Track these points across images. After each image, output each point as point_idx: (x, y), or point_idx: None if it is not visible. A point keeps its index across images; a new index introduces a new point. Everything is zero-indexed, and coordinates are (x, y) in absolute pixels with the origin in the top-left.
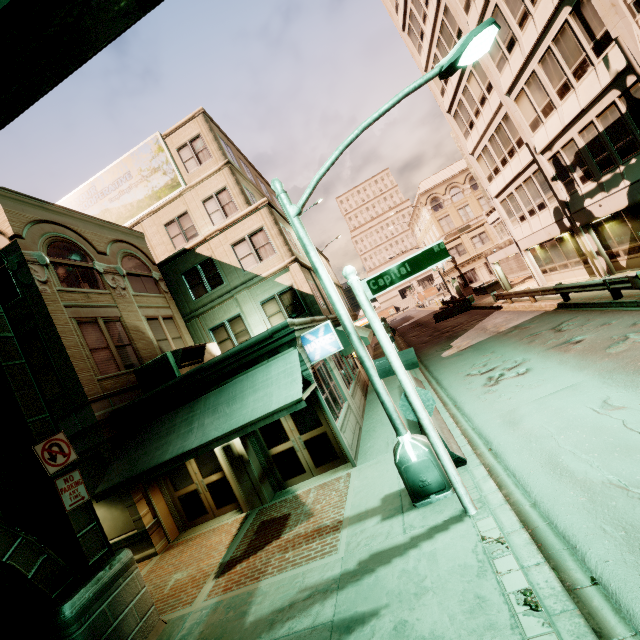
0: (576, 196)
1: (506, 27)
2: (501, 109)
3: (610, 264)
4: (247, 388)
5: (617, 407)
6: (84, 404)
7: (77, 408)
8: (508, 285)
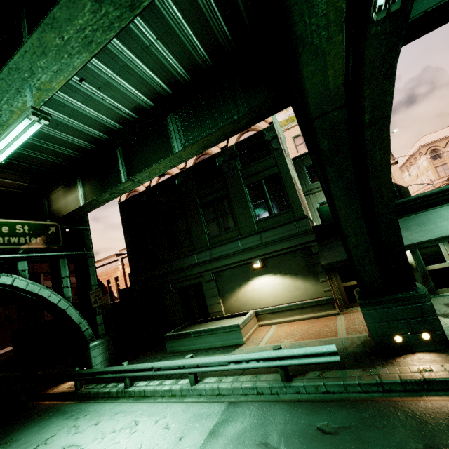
0: None
1: None
2: None
3: None
4: (434, 218)
5: None
6: (303, 217)
7: (298, 219)
8: None
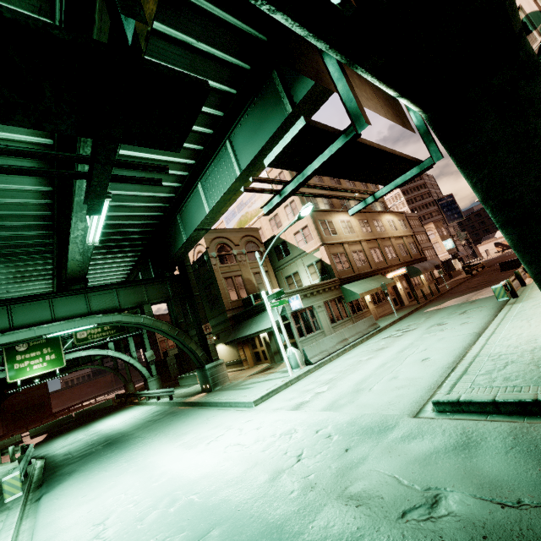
0: None
1: None
2: None
3: None
4: (266, 317)
5: (364, 359)
6: (225, 311)
7: (223, 312)
8: None
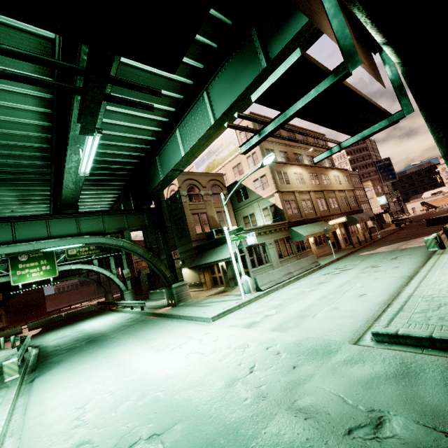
0: None
1: None
2: None
3: None
4: (225, 249)
5: (307, 291)
6: (190, 241)
7: (189, 242)
8: None
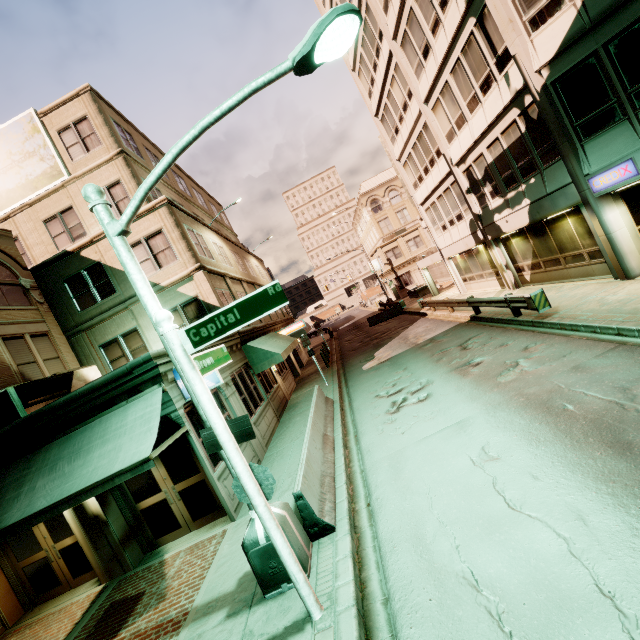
0: (487, 210)
1: (421, 33)
2: (421, 117)
3: (517, 277)
4: (96, 438)
5: (492, 458)
6: None
7: None
8: (436, 290)
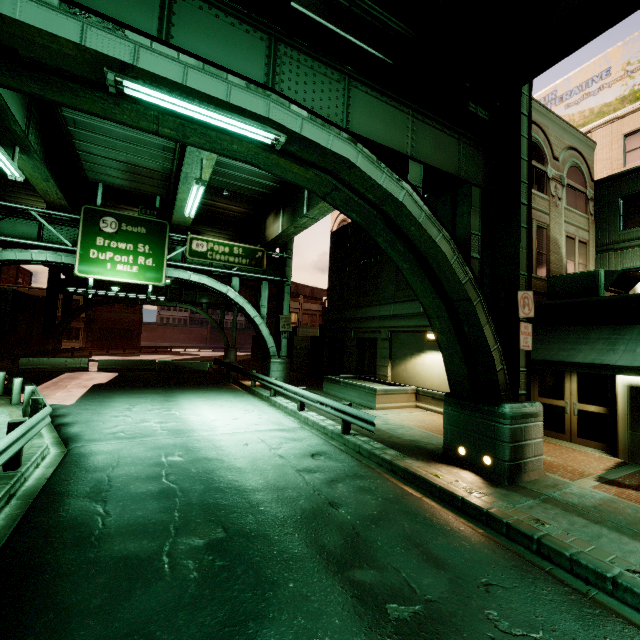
0: None
1: None
2: None
3: None
4: None
5: None
6: None
7: None
8: None
